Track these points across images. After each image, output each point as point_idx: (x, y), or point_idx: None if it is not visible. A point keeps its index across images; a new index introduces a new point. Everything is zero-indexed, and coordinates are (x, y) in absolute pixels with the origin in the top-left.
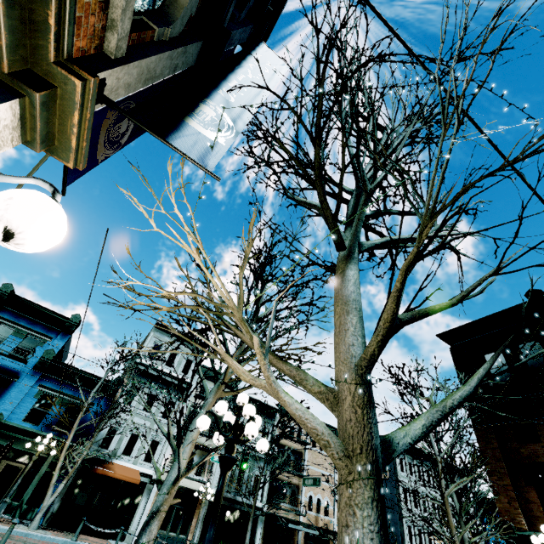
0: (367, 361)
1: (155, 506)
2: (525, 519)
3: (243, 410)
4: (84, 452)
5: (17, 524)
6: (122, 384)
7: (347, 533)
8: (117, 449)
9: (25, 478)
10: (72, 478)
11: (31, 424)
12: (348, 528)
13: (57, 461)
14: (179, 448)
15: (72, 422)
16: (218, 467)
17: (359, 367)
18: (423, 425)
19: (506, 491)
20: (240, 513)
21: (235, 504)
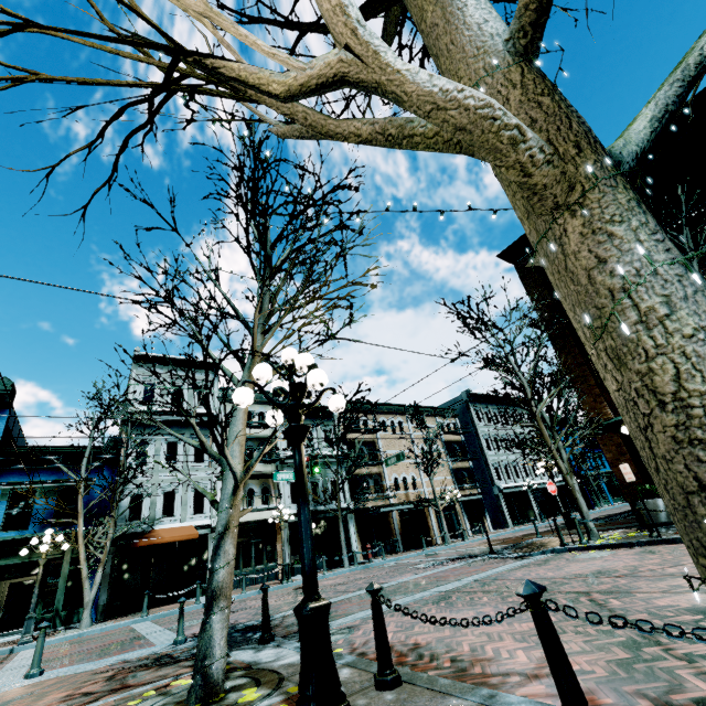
0: (535, 6)
1: (219, 526)
2: (611, 409)
3: (295, 363)
4: (109, 532)
5: (63, 631)
6: (122, 443)
7: (607, 271)
8: (153, 515)
9: (46, 588)
10: (110, 564)
11: (15, 532)
12: (607, 262)
13: (79, 555)
14: (223, 450)
15: (75, 508)
16: (286, 488)
17: (517, 36)
18: (651, 119)
19: (590, 392)
20: (327, 521)
21: (318, 514)
